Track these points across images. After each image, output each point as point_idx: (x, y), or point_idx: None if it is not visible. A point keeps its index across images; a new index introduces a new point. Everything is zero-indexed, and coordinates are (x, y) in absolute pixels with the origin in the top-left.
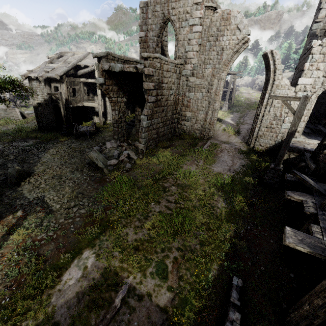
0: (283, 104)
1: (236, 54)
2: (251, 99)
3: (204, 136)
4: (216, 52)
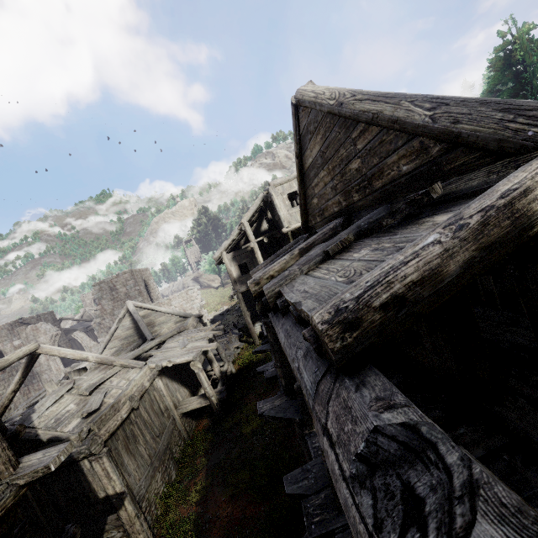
0: None
1: (55, 343)
2: None
3: None
4: None
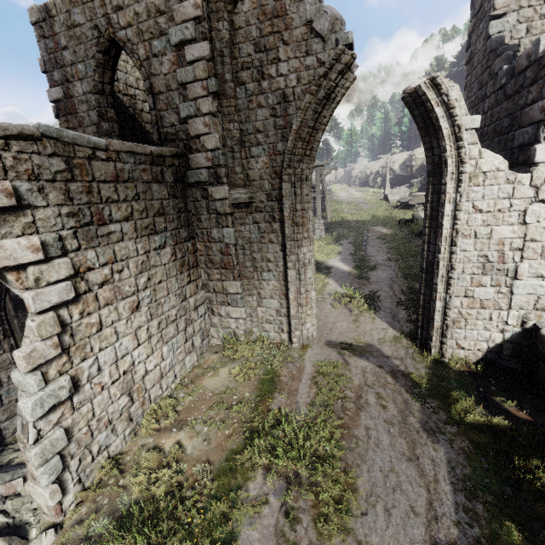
0: (504, 226)
1: (326, 107)
2: (359, 203)
3: (292, 340)
4: (268, 108)
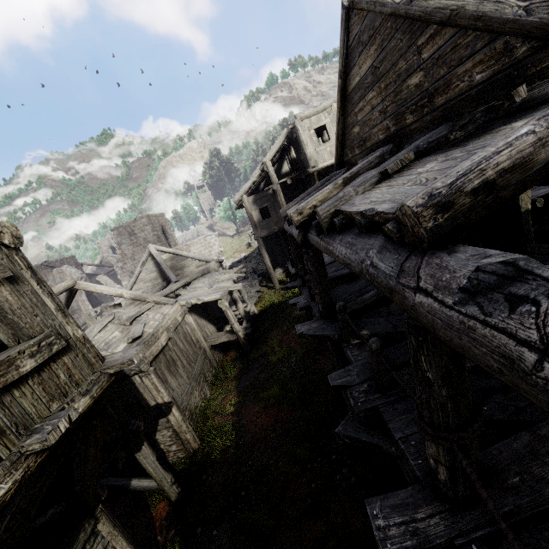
0: None
1: None
2: None
3: None
4: None
